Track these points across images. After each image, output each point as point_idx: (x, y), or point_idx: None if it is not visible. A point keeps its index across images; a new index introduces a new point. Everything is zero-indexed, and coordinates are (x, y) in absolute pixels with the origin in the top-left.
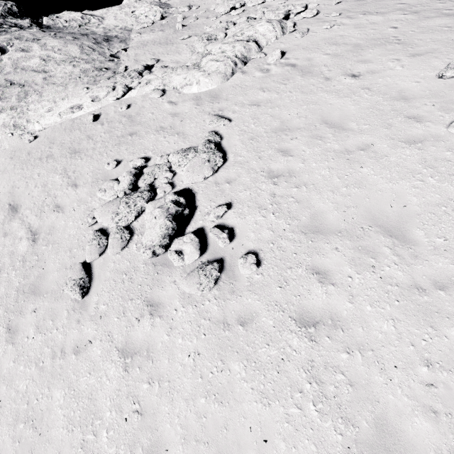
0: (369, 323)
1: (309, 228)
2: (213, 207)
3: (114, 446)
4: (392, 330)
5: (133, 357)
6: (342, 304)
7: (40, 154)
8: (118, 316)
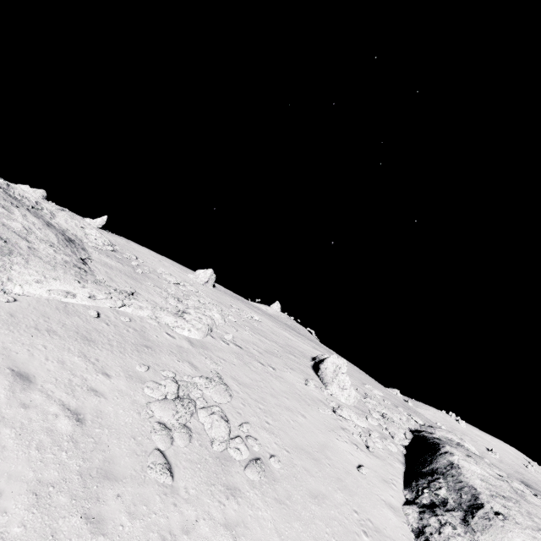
0: (333, 495)
1: (292, 446)
2: (240, 423)
3: None
4: (341, 498)
5: (235, 529)
6: (321, 486)
7: (34, 323)
8: (210, 498)
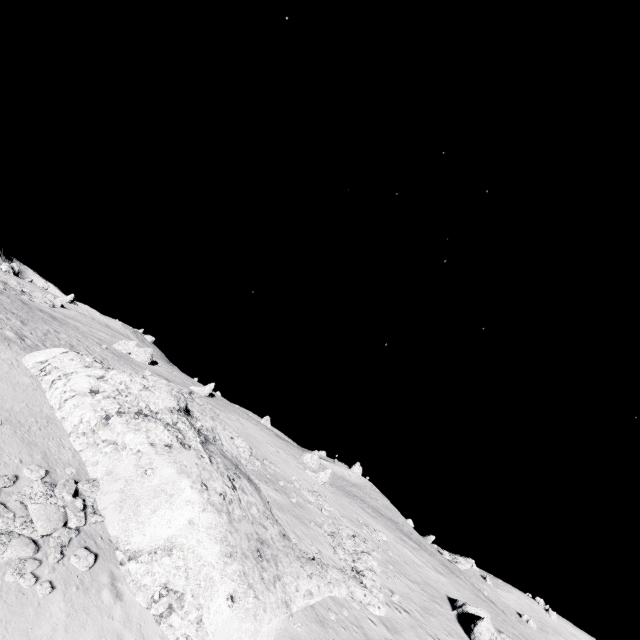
0: None
1: None
2: None
3: None
4: None
5: None
6: None
7: None
8: None
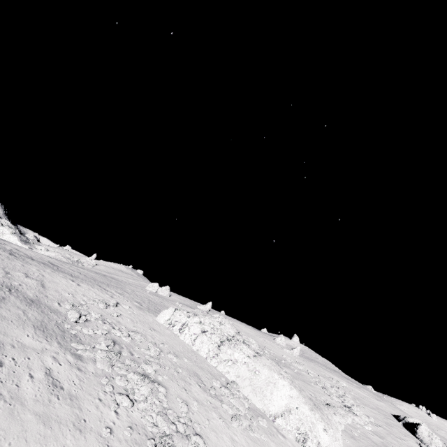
0: None
1: None
2: None
3: None
4: None
5: None
6: None
7: None
8: None
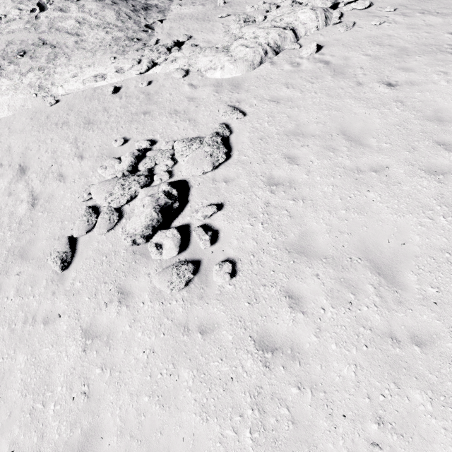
0: (330, 363)
1: (295, 247)
2: (204, 205)
3: (58, 420)
4: (352, 376)
5: (93, 339)
6: (306, 336)
7: (58, 119)
8: (90, 297)
